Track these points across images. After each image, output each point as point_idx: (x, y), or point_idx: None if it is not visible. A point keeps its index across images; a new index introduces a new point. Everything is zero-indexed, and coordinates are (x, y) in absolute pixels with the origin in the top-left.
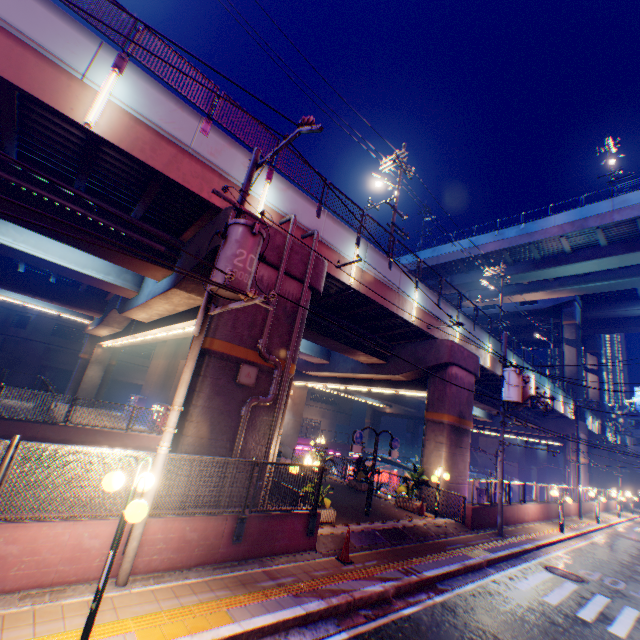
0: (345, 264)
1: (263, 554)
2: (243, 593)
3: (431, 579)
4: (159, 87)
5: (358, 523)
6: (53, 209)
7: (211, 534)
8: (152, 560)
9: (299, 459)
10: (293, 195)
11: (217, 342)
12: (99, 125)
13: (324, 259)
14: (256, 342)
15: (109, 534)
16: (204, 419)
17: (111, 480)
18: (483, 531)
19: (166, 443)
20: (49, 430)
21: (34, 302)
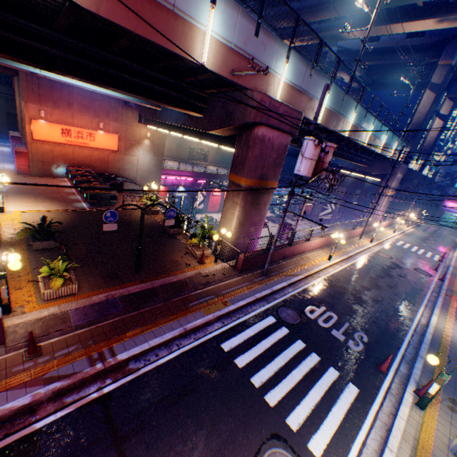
0: None
1: None
2: None
3: (125, 360)
4: None
5: (110, 289)
6: None
7: None
8: None
9: (173, 186)
10: None
11: None
12: None
13: None
14: None
15: None
16: None
17: None
18: (253, 272)
19: None
20: None
21: None
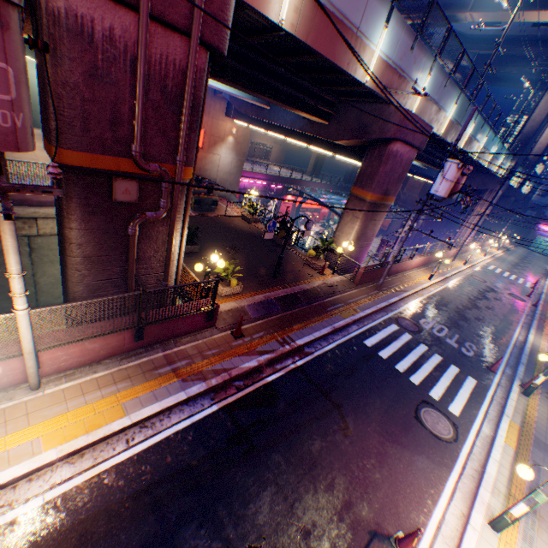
0: None
1: (167, 339)
2: (141, 384)
3: (301, 346)
4: None
5: (262, 292)
6: None
7: (113, 341)
8: (61, 366)
9: (245, 190)
10: None
11: (68, 154)
12: None
13: None
14: (128, 147)
15: (6, 365)
16: (86, 241)
17: None
18: (366, 286)
19: (21, 307)
20: None
21: None
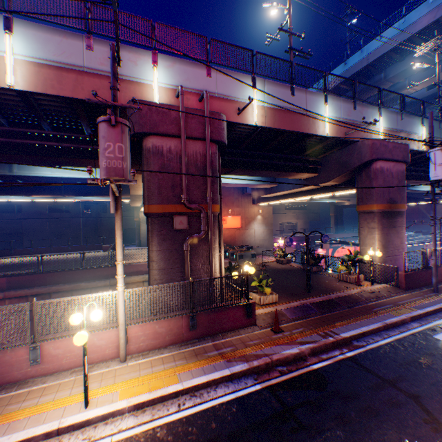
0: (242, 109)
1: (215, 333)
2: (193, 362)
3: (347, 339)
4: (42, 28)
5: (297, 300)
6: (42, 150)
7: (174, 327)
8: (140, 346)
9: None
10: (180, 67)
11: (151, 207)
12: (17, 82)
13: (219, 113)
14: (180, 198)
15: (109, 337)
16: (160, 258)
17: (72, 319)
18: (418, 290)
19: (120, 285)
20: (113, 270)
21: (98, 198)
